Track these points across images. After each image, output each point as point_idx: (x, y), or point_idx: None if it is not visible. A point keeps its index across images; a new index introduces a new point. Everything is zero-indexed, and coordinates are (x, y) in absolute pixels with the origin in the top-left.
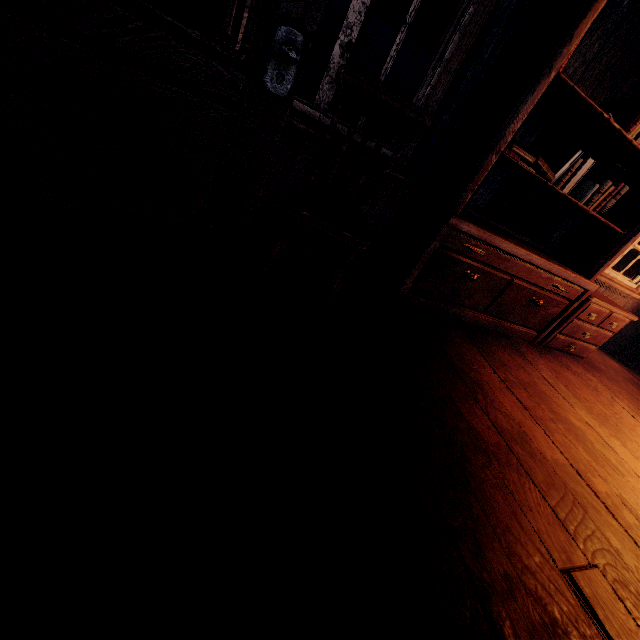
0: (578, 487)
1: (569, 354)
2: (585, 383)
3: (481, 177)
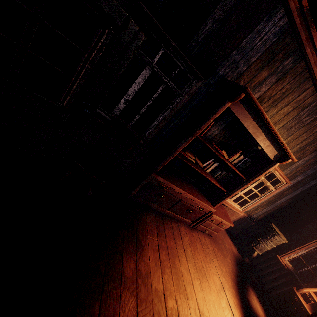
0: (158, 303)
1: (206, 233)
2: (203, 250)
3: (166, 162)
